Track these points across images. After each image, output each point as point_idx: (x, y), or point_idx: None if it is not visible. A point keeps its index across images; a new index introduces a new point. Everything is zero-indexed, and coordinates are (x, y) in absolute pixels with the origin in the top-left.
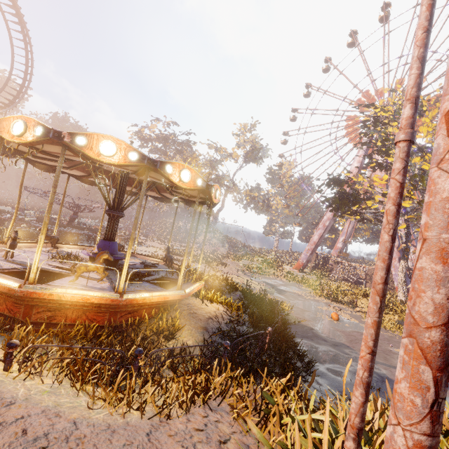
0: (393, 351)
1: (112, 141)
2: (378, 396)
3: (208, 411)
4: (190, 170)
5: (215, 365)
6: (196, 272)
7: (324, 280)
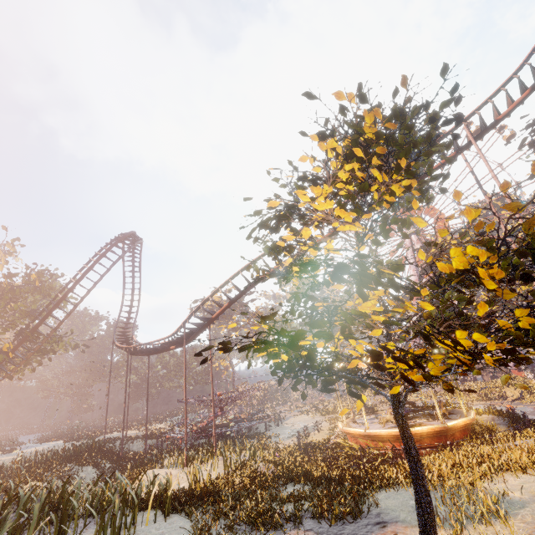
0: None
1: None
2: None
3: None
4: None
5: None
6: (448, 402)
7: None
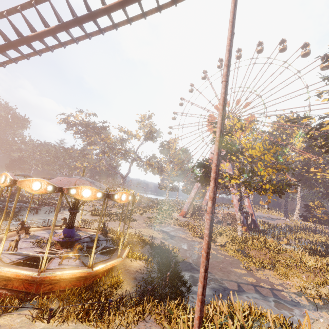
0: (232, 270)
1: (88, 188)
2: (218, 300)
3: (145, 323)
4: (126, 193)
5: (145, 300)
6: (124, 241)
7: (198, 223)
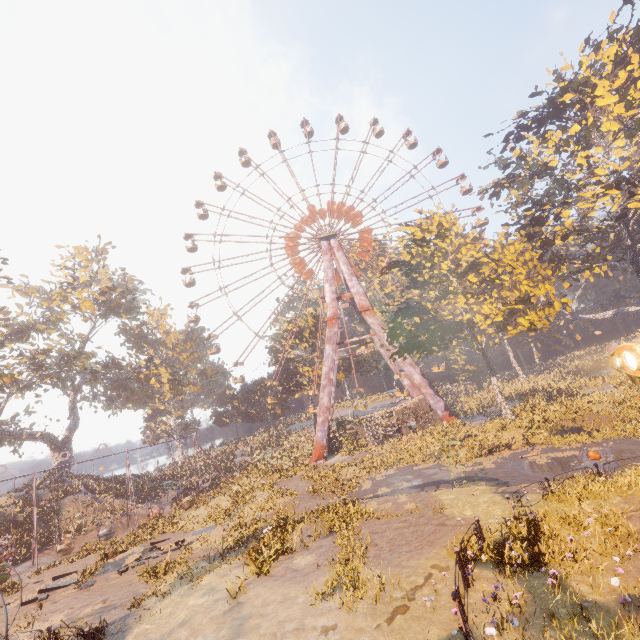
0: None
1: None
2: None
3: None
4: None
5: None
6: None
7: (377, 449)
